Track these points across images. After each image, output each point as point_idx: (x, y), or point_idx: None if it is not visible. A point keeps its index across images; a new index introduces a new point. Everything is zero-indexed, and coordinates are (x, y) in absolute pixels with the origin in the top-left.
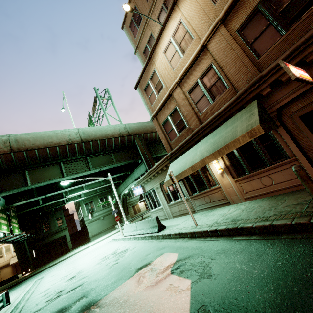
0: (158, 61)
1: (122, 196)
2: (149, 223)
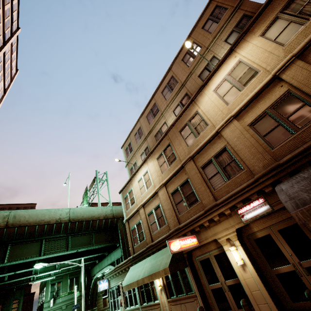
0: (134, 185)
1: (94, 280)
2: None
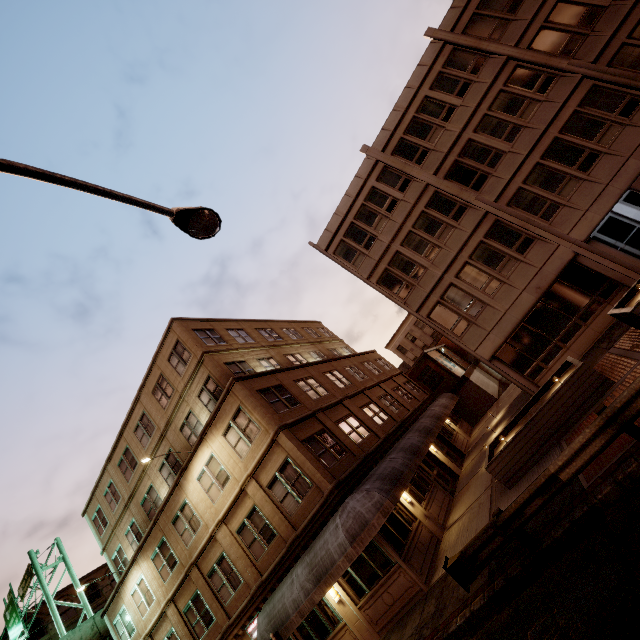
0: (127, 599)
1: None
2: None
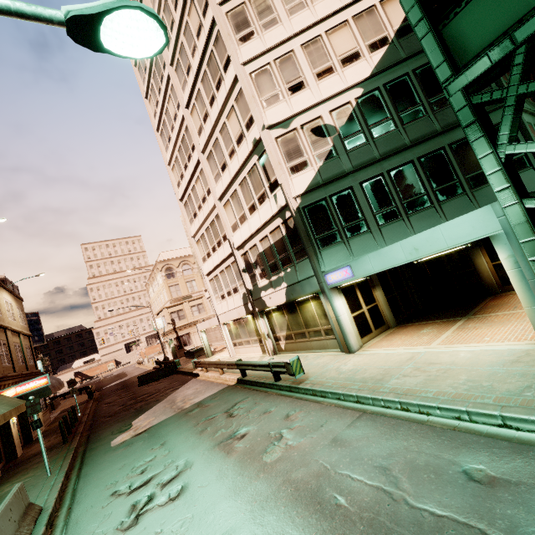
0: None
1: None
2: (15, 513)
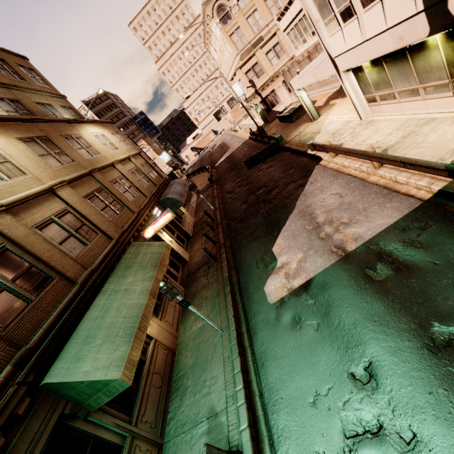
0: None
1: None
2: None
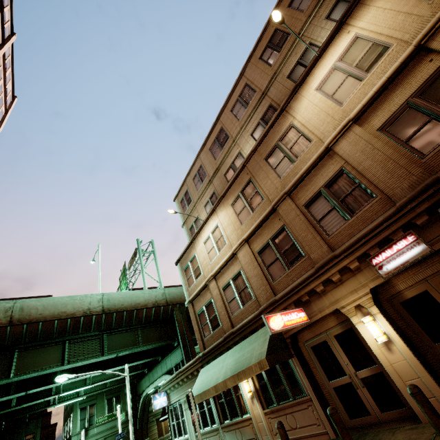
0: (199, 248)
1: (143, 399)
2: None
